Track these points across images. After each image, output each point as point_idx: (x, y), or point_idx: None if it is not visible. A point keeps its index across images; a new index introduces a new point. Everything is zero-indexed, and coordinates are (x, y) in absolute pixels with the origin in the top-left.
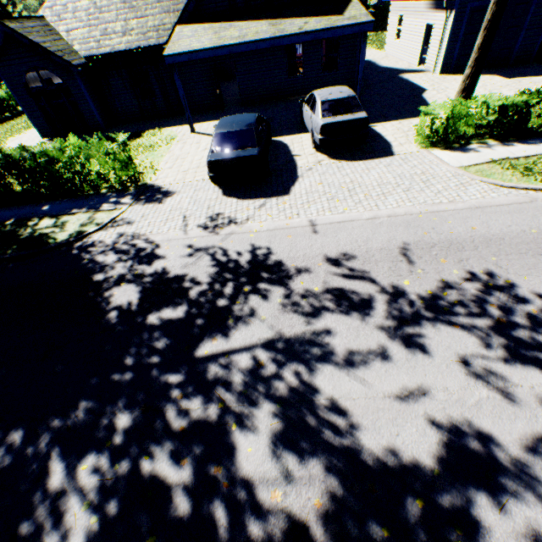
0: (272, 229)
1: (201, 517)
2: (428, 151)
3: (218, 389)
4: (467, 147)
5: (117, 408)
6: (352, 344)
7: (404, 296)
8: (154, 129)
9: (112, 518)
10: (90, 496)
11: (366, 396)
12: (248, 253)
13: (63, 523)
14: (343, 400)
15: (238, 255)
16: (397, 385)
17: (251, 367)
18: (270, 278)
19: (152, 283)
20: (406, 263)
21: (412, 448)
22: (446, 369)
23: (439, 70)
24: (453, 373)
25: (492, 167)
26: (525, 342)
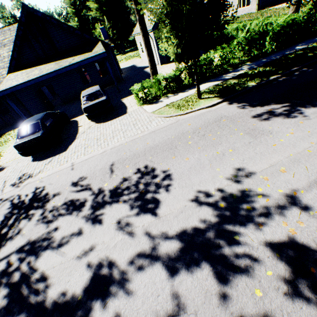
0: (50, 174)
1: None
2: (142, 107)
3: None
4: (159, 100)
5: None
6: (66, 232)
7: (102, 193)
8: (11, 130)
9: None
10: None
11: (61, 263)
12: (32, 193)
13: None
14: (48, 270)
15: (26, 196)
16: (80, 249)
17: (4, 268)
18: (38, 205)
19: None
20: (110, 173)
21: (73, 287)
22: (107, 230)
23: (160, 63)
24: (110, 231)
25: (165, 108)
26: (149, 200)
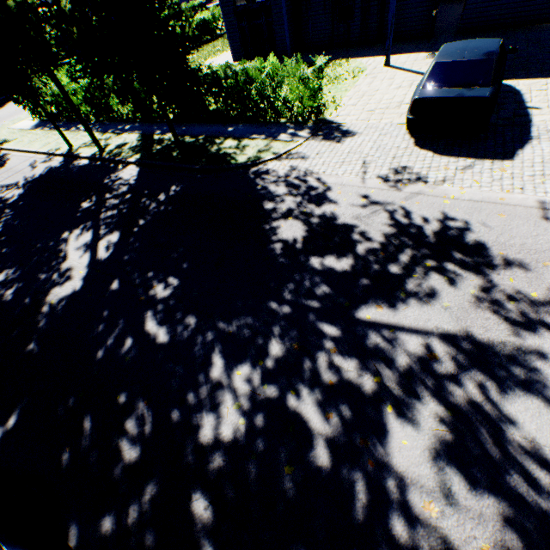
0: (476, 199)
1: (339, 478)
2: None
3: (376, 362)
4: None
5: (271, 334)
6: None
7: None
8: (341, 59)
9: (256, 429)
10: (240, 400)
11: None
12: (437, 222)
13: (218, 410)
14: None
15: (423, 221)
16: None
17: (419, 354)
18: (463, 260)
19: (318, 225)
20: None
21: None
22: None
23: None
24: None
25: None
26: None
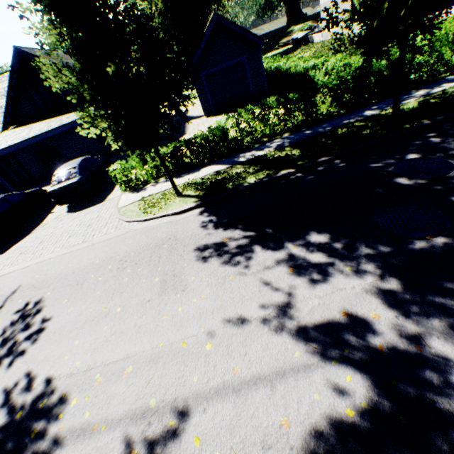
0: None
1: None
2: (122, 194)
3: None
4: (145, 187)
5: None
6: None
7: None
8: None
9: None
10: None
11: None
12: None
13: None
14: None
15: None
16: None
17: None
18: None
19: None
20: None
21: None
22: None
23: (205, 115)
24: None
25: (137, 204)
26: None
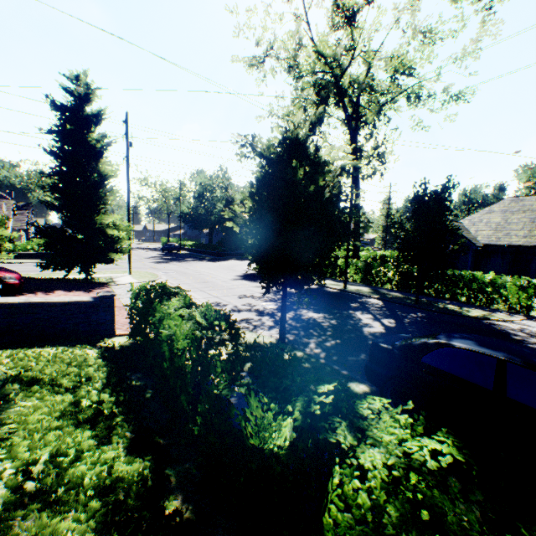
0: None
1: None
2: None
3: None
4: None
5: None
6: None
7: None
8: None
9: None
10: None
11: None
12: None
13: None
14: None
15: None
16: None
17: None
18: None
19: None
20: None
21: None
22: None
23: None
24: None
25: None
26: None
